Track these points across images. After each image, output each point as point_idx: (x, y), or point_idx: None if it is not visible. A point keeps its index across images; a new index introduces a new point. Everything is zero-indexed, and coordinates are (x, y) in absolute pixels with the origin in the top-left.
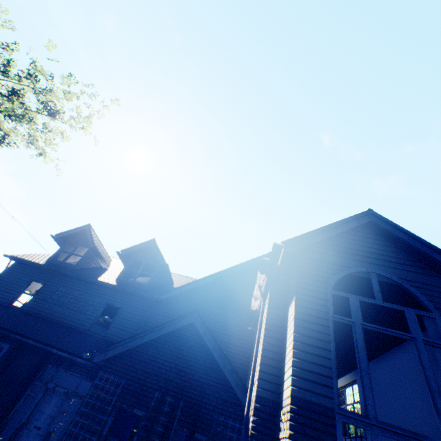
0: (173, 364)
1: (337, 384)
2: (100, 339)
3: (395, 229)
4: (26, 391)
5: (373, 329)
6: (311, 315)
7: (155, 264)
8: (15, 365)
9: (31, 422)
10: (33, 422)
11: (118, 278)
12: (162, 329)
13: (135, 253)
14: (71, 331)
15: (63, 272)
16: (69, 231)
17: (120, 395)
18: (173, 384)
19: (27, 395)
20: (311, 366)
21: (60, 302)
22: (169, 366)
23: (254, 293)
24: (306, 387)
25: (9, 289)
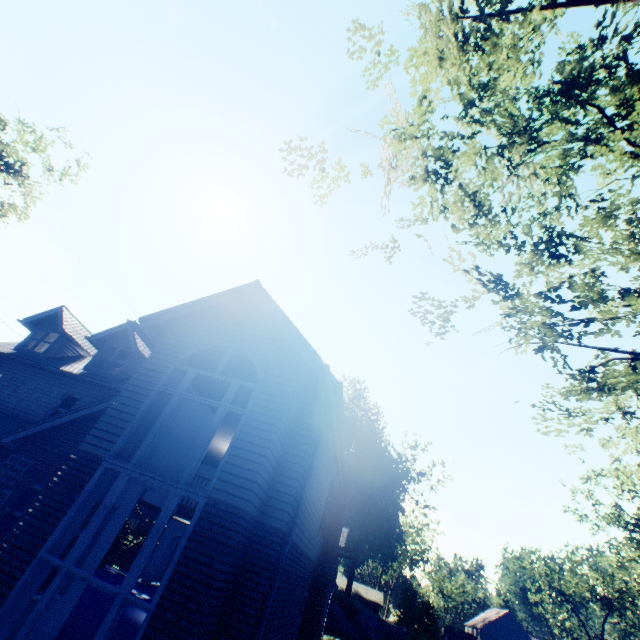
0: None
1: (124, 441)
2: None
3: (268, 301)
4: None
5: (191, 398)
6: (140, 387)
7: (131, 350)
8: None
9: None
10: None
11: (86, 367)
12: (77, 413)
13: (111, 338)
14: (21, 422)
15: (23, 361)
16: (40, 314)
17: (27, 474)
18: None
19: None
20: (111, 428)
21: (17, 394)
22: None
23: None
24: (95, 443)
25: None
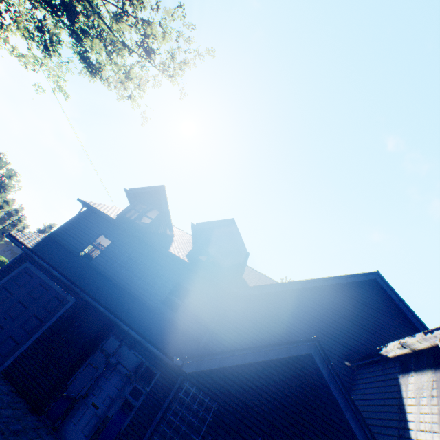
0: (278, 404)
1: None
2: (168, 322)
3: None
4: (87, 358)
5: None
6: None
7: (230, 248)
8: (78, 324)
9: (89, 397)
10: (91, 398)
11: (189, 254)
12: (269, 351)
13: (209, 229)
14: (138, 303)
15: (133, 233)
16: (143, 188)
17: (211, 426)
18: (280, 434)
19: (87, 363)
20: None
21: (127, 266)
22: (274, 404)
23: (409, 340)
24: None
25: (79, 237)
